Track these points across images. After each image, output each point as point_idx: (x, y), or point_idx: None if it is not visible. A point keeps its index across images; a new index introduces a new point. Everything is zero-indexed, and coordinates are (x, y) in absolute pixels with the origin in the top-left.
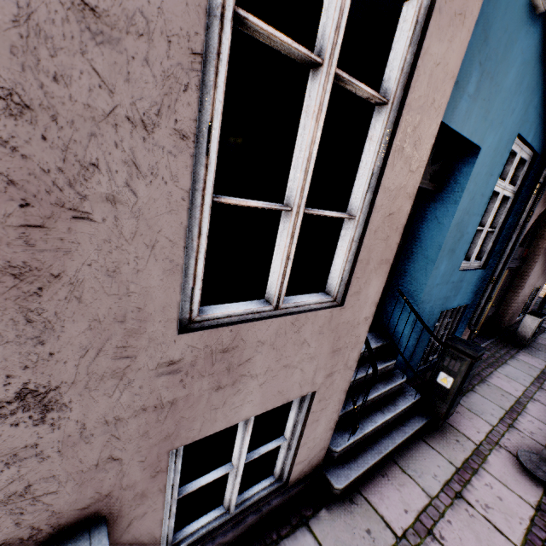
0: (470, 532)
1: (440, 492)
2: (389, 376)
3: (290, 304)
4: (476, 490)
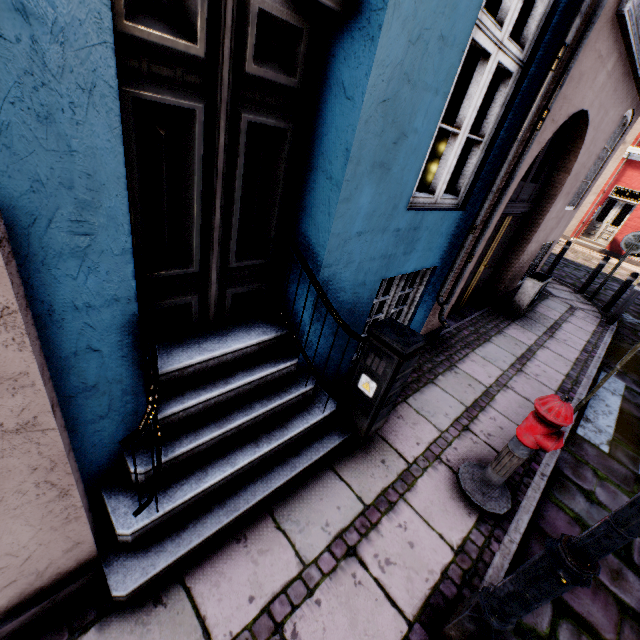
0: (345, 614)
1: (324, 552)
2: (285, 384)
3: None
4: (381, 537)
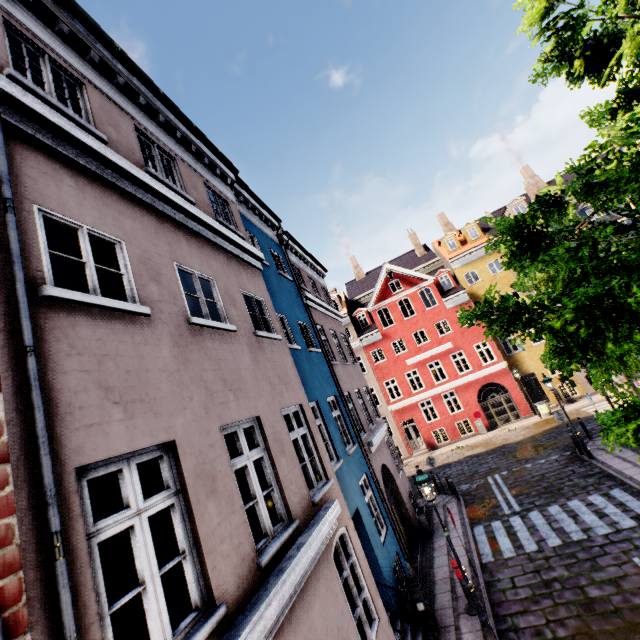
0: None
1: None
2: (404, 631)
3: (373, 634)
4: None
